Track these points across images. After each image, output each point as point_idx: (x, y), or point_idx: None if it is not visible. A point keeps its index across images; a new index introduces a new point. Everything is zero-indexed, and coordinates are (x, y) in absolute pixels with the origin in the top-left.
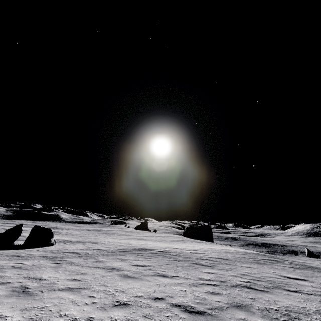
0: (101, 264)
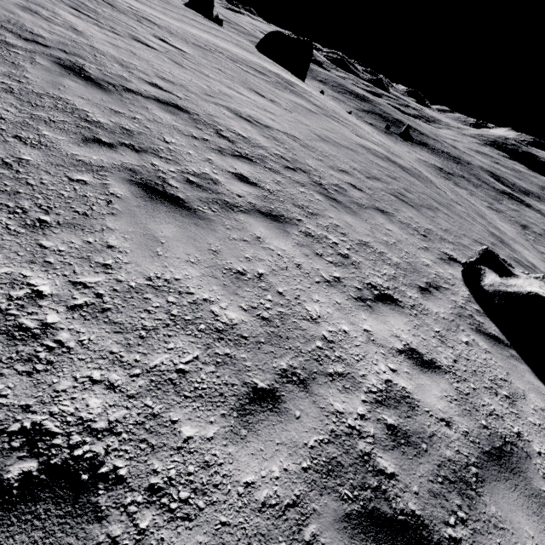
0: None
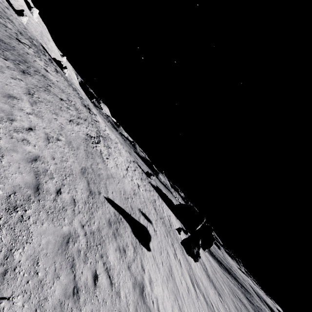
0: None
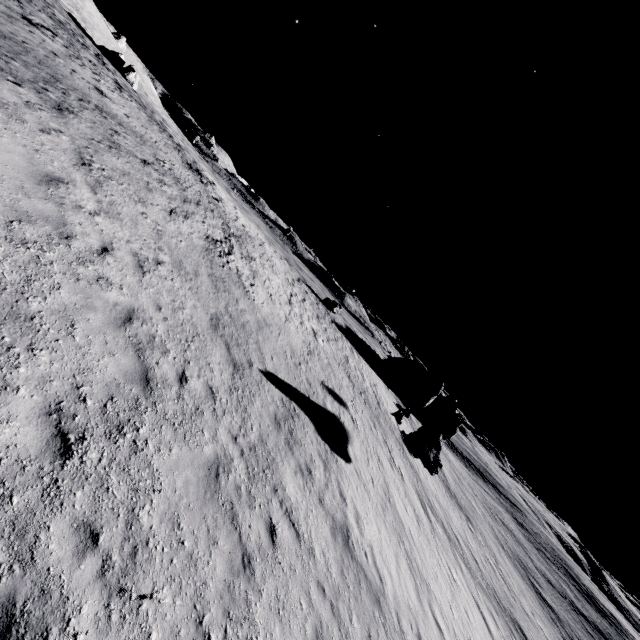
0: None
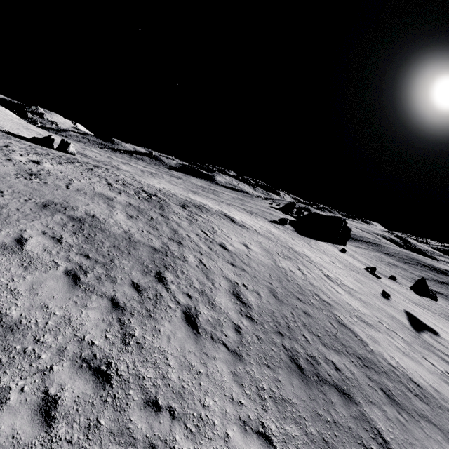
0: (7, 140)
